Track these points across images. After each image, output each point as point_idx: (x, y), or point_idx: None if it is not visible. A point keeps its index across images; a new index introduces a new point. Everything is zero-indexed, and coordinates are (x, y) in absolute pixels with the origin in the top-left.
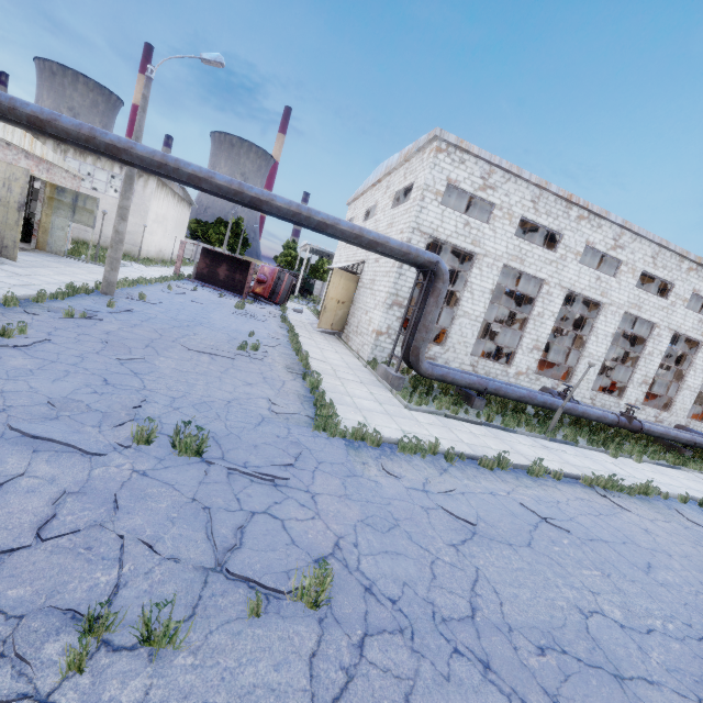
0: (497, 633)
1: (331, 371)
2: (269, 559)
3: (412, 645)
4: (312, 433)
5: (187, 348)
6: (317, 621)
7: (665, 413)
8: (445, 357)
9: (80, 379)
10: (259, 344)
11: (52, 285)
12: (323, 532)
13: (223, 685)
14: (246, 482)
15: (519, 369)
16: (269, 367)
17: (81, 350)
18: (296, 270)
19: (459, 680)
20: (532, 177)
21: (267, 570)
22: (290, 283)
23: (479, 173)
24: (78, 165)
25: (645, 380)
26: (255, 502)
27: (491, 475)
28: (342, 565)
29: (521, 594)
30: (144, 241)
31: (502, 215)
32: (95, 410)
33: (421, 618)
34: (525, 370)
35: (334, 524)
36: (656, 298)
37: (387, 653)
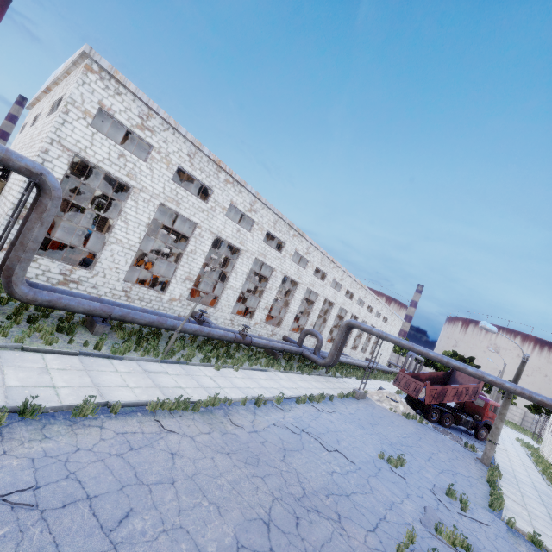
0: None
1: None
2: None
3: None
4: None
5: None
6: None
7: (277, 328)
8: (93, 281)
9: None
10: None
11: None
12: None
13: None
14: None
15: (172, 296)
16: None
17: None
18: None
19: None
20: (188, 134)
21: None
22: None
23: (137, 111)
24: None
25: (267, 306)
26: None
27: None
28: None
29: None
30: None
31: (160, 159)
32: None
33: None
34: (179, 297)
35: None
36: (275, 251)
37: None
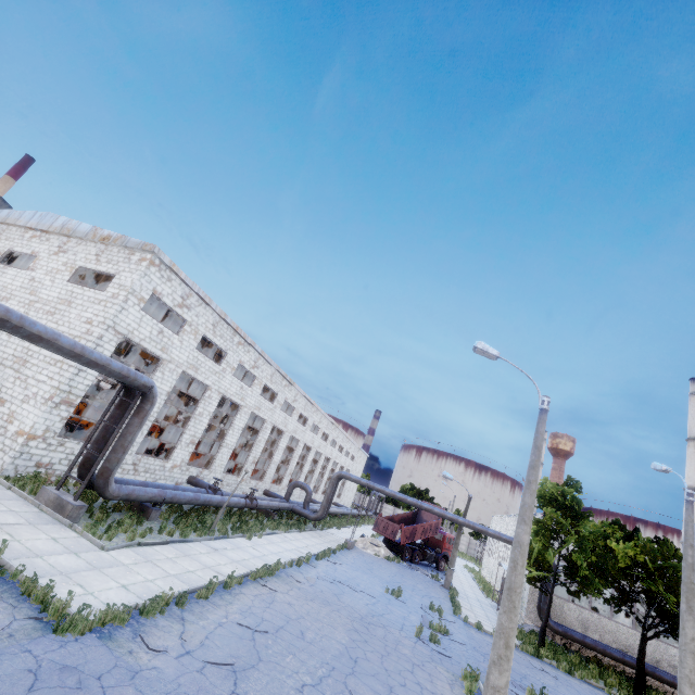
0: None
1: None
2: None
3: None
4: (57, 641)
5: None
6: None
7: (261, 483)
8: None
9: None
10: None
11: None
12: None
13: None
14: None
15: (175, 463)
16: None
17: None
18: None
19: None
20: (217, 308)
21: None
22: None
23: (181, 292)
24: None
25: (254, 460)
26: None
27: (209, 604)
28: None
29: None
30: None
31: (191, 331)
32: None
33: None
34: (180, 463)
35: None
36: (269, 402)
37: None
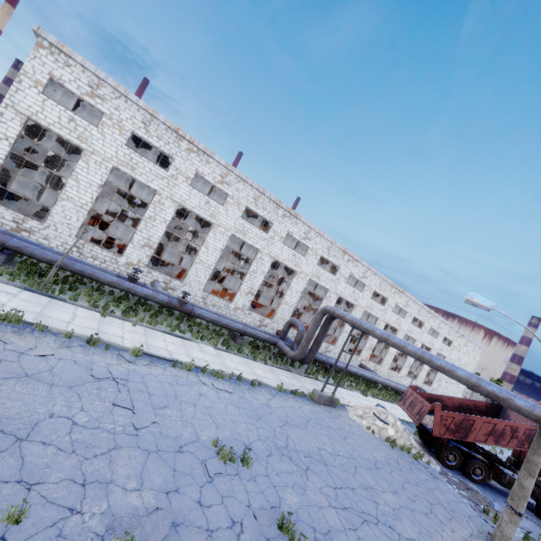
0: None
1: None
2: None
3: None
4: None
5: None
6: None
7: (268, 320)
8: (44, 233)
9: None
10: None
11: None
12: None
13: None
14: None
15: (130, 260)
16: None
17: None
18: None
19: None
20: (140, 101)
21: None
22: None
23: (87, 81)
24: None
25: (251, 291)
26: None
27: None
28: None
29: None
30: None
31: (112, 125)
32: None
33: None
34: (137, 262)
35: None
36: (258, 230)
37: None
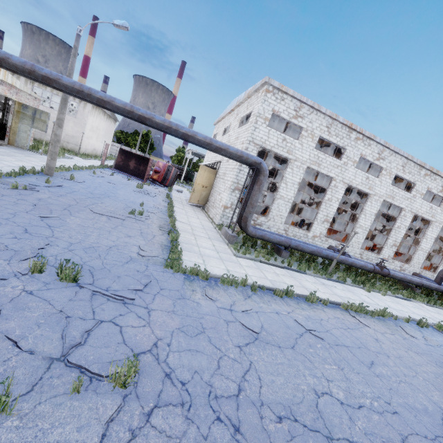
0: (251, 406)
1: (190, 230)
2: (101, 353)
3: (187, 414)
4: (163, 269)
5: (93, 212)
6: (123, 396)
7: (406, 265)
8: (268, 224)
9: (7, 228)
10: (144, 211)
11: (11, 167)
12: (148, 335)
13: (34, 442)
14: (104, 301)
15: (314, 234)
16: (147, 226)
17: (16, 210)
18: (182, 166)
19: (214, 439)
20: (327, 111)
21: (97, 361)
22: (176, 174)
23: (293, 107)
24: (44, 92)
25: (395, 244)
26: (105, 314)
27: (280, 300)
28: (154, 358)
29: (277, 380)
30: (83, 142)
31: (307, 135)
32: (10, 249)
33: (199, 396)
34: (319, 234)
35: (158, 330)
36: (403, 192)
37: (167, 419)
